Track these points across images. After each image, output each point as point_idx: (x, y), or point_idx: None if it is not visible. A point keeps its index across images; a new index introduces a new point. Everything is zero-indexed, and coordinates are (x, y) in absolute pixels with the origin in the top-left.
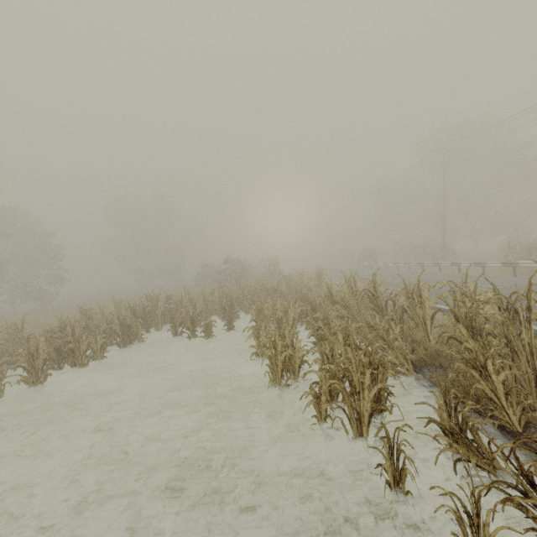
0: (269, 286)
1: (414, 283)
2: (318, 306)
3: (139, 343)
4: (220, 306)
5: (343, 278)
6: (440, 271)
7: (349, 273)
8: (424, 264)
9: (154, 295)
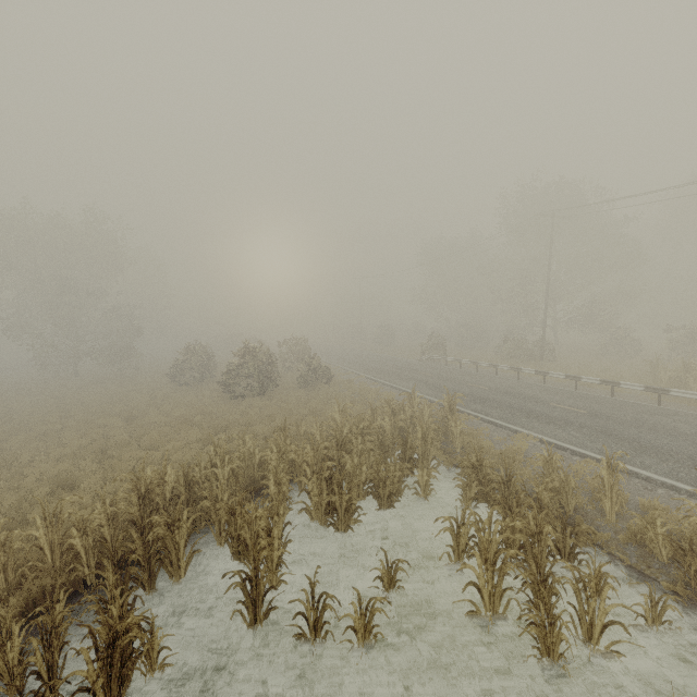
0: (368, 423)
1: (601, 424)
2: (586, 530)
3: (152, 674)
4: (318, 498)
5: (441, 391)
6: (576, 387)
7: (433, 377)
8: (551, 375)
9: (153, 475)
